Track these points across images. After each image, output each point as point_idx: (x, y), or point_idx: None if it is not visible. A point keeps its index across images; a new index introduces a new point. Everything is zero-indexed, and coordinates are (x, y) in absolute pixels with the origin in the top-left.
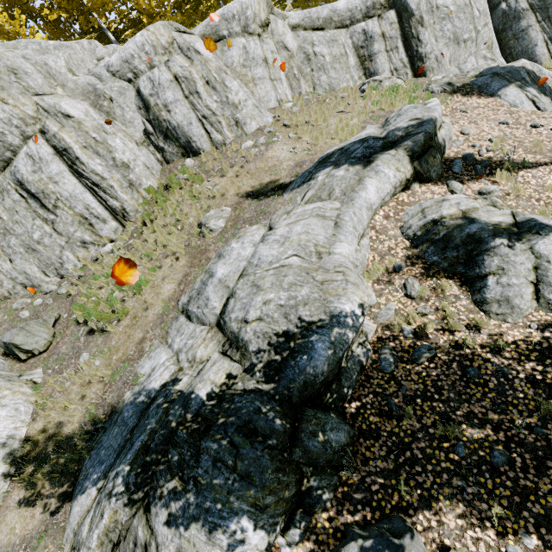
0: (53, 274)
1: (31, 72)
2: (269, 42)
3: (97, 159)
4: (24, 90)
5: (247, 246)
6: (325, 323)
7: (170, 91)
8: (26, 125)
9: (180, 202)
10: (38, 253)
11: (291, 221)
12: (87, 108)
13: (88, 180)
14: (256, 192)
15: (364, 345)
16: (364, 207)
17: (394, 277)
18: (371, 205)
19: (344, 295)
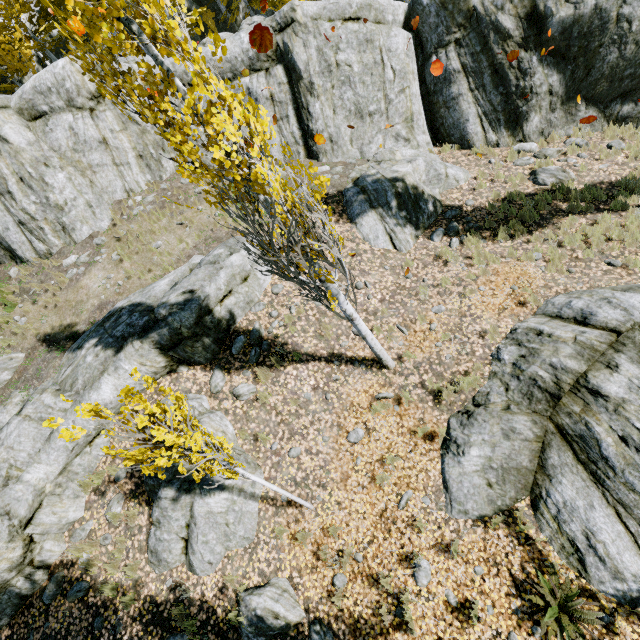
0: None
1: None
2: (106, 119)
3: None
4: None
5: None
6: None
7: None
8: None
9: None
10: None
11: (29, 411)
12: None
13: None
14: (53, 337)
15: (30, 577)
16: None
17: (110, 488)
18: (105, 405)
19: None
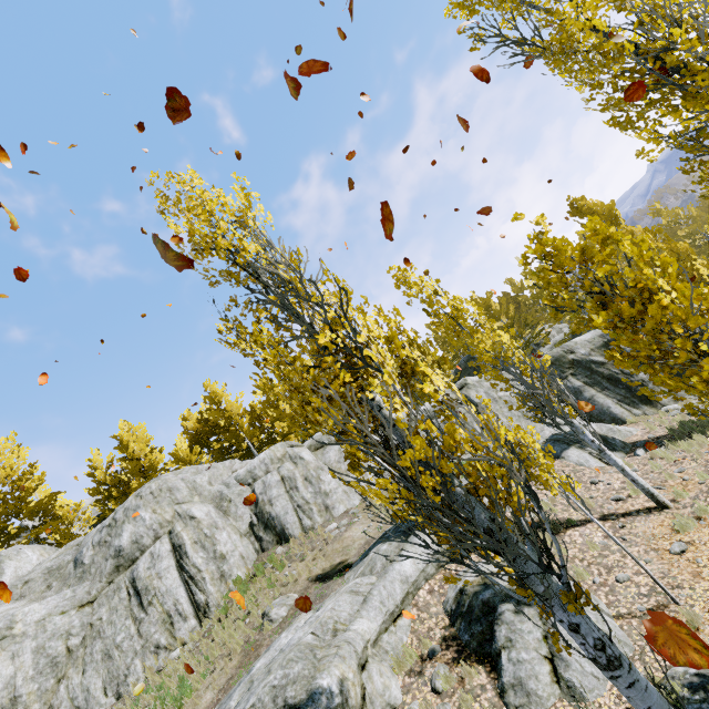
0: (113, 692)
1: (182, 488)
2: None
3: (201, 552)
4: (172, 501)
5: (290, 632)
6: (302, 703)
7: (275, 489)
8: (161, 528)
9: (258, 591)
10: (112, 660)
11: (332, 600)
12: (211, 509)
13: (187, 573)
14: (325, 574)
15: None
16: (397, 579)
17: (426, 665)
18: (407, 577)
19: (327, 668)
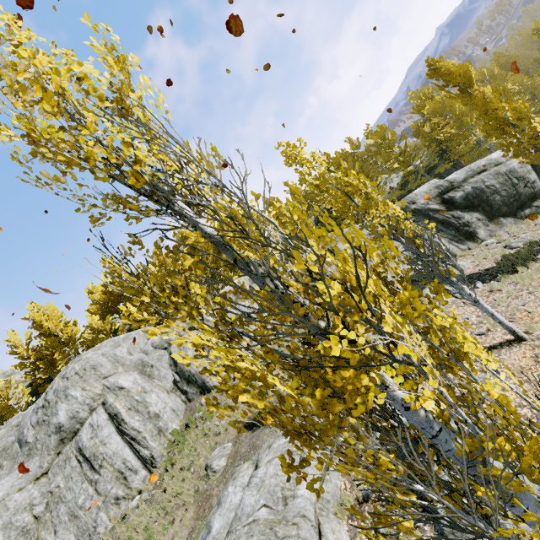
0: None
1: (105, 363)
2: None
3: (137, 416)
4: (98, 377)
5: (238, 490)
6: None
7: (190, 350)
8: (94, 401)
9: (195, 441)
10: (78, 519)
11: (269, 458)
12: (136, 376)
13: (128, 436)
14: (251, 422)
15: None
16: None
17: (364, 508)
18: None
19: None
